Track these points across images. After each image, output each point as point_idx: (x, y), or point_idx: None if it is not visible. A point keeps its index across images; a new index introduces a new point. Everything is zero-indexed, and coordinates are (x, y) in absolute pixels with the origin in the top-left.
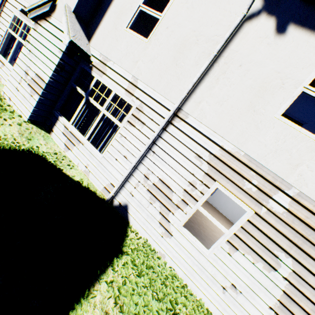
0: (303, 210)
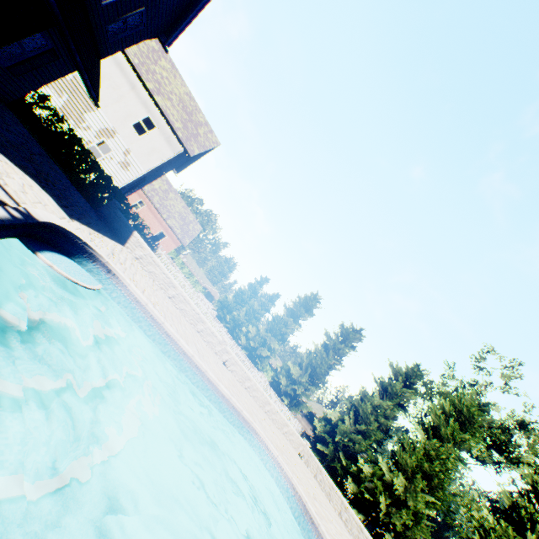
0: (77, 82)
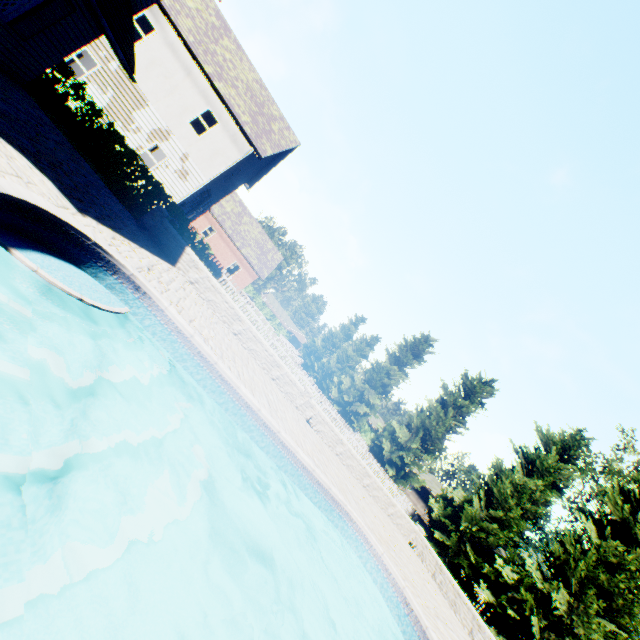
0: (122, 73)
